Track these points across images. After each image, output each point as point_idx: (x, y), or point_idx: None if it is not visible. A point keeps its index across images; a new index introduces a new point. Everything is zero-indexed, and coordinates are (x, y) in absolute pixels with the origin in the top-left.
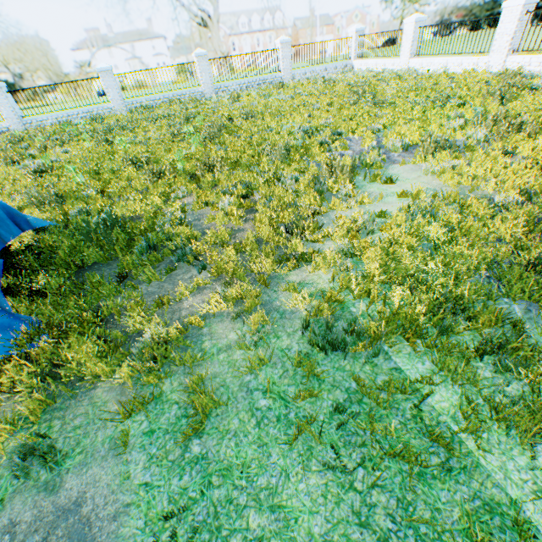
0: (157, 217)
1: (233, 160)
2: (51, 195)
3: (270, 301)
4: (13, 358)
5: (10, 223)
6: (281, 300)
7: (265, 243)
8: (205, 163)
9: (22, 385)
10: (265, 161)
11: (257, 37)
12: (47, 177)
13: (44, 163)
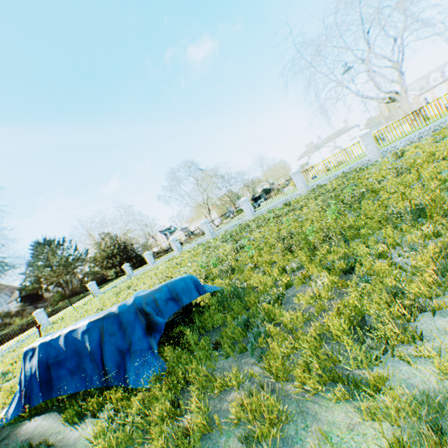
0: (267, 290)
1: (356, 227)
2: (227, 268)
3: (292, 438)
4: (139, 392)
5: (194, 290)
6: (304, 446)
7: (335, 341)
8: (325, 235)
9: (131, 417)
10: (387, 226)
11: (443, 85)
12: (240, 252)
13: (240, 244)
